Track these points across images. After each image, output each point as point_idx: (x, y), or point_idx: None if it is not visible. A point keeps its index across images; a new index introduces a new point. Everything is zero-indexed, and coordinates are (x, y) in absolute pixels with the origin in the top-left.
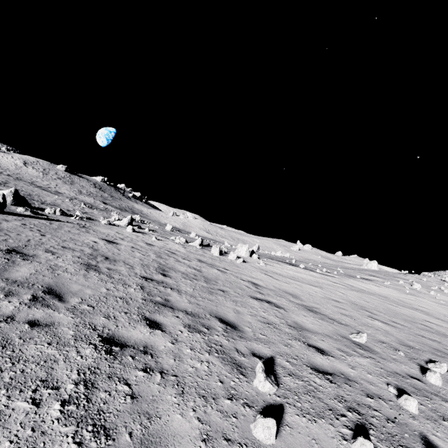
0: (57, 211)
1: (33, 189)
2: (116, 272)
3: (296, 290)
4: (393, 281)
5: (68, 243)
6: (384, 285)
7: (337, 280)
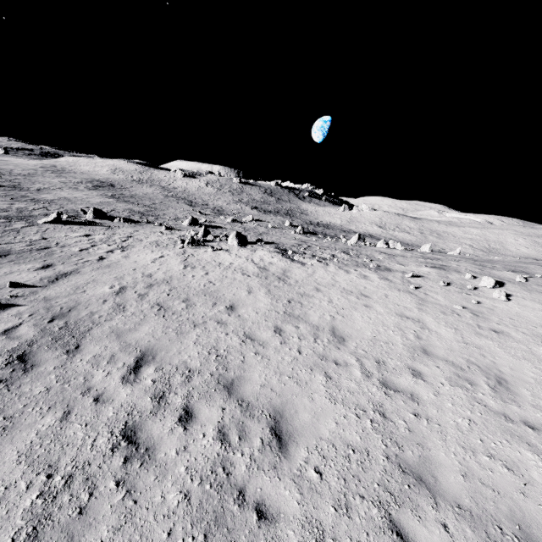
0: (121, 219)
1: (176, 205)
2: (1, 247)
3: (135, 266)
4: (456, 275)
5: (36, 236)
6: (389, 278)
7: (286, 266)
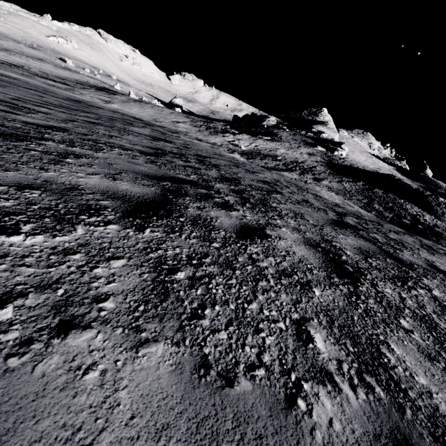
0: None
1: None
2: None
3: None
4: None
5: None
6: None
7: None
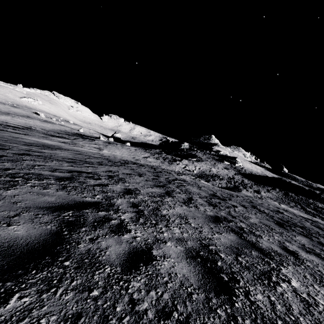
0: None
1: None
2: None
3: None
4: None
5: None
6: None
7: None
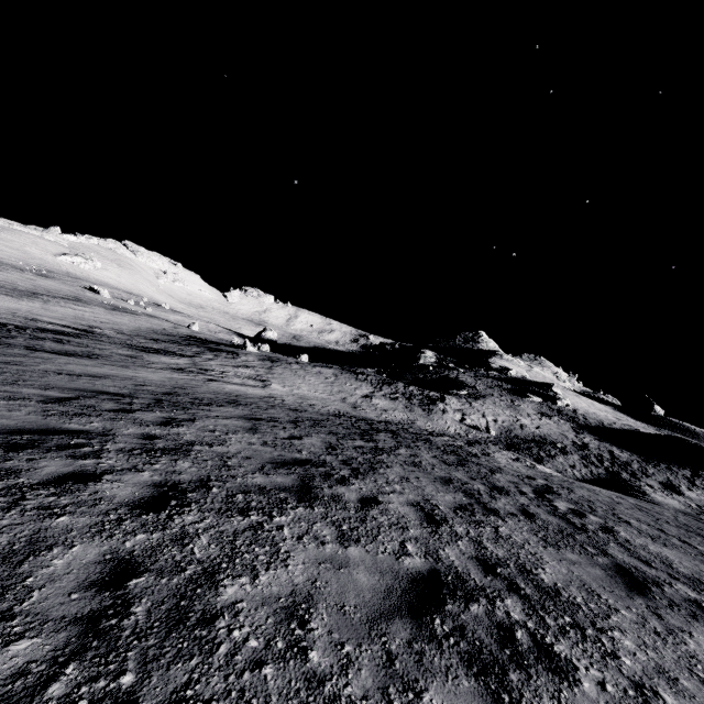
0: None
1: None
2: None
3: None
4: None
5: None
6: None
7: None
